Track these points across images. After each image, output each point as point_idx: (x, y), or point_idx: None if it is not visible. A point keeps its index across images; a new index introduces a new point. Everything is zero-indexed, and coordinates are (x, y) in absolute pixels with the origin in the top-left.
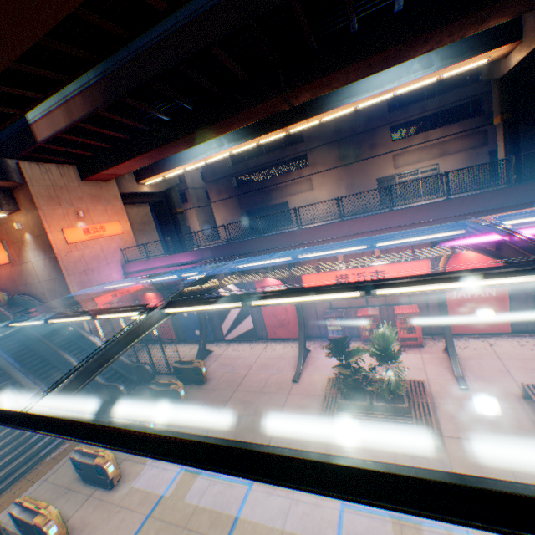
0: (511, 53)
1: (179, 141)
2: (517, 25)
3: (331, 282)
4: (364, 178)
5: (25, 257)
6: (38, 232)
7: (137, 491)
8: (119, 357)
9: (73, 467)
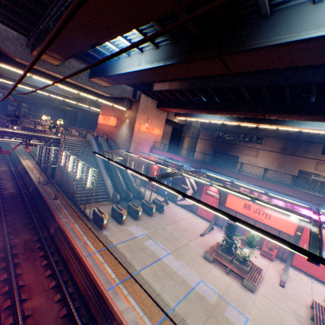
0: None
1: (205, 111)
2: None
3: (241, 204)
4: (291, 165)
5: (121, 127)
6: (132, 121)
7: (128, 230)
8: (134, 183)
9: (108, 210)
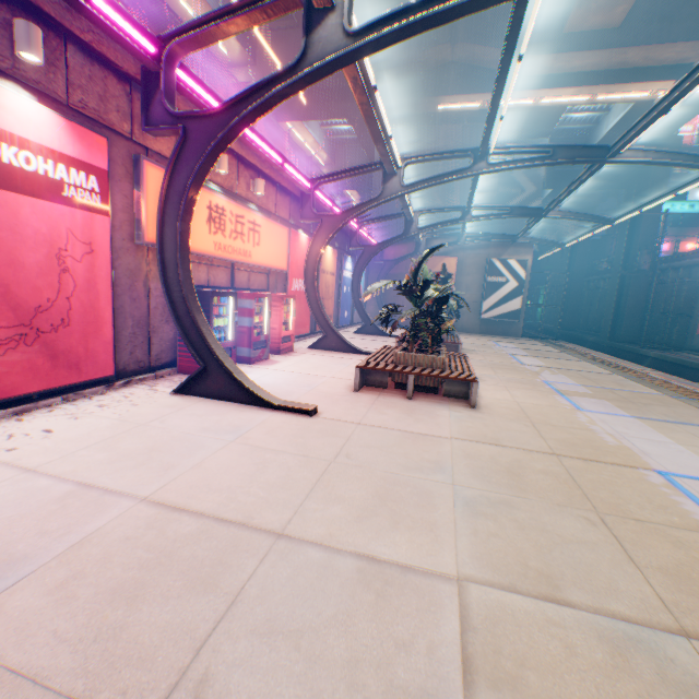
0: (237, 70)
1: None
2: (256, 48)
3: (202, 216)
4: None
5: None
6: None
7: None
8: None
9: None
